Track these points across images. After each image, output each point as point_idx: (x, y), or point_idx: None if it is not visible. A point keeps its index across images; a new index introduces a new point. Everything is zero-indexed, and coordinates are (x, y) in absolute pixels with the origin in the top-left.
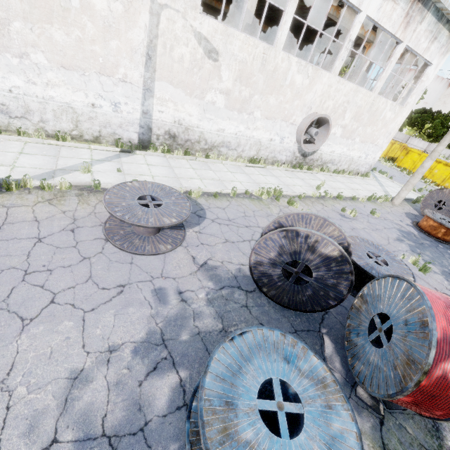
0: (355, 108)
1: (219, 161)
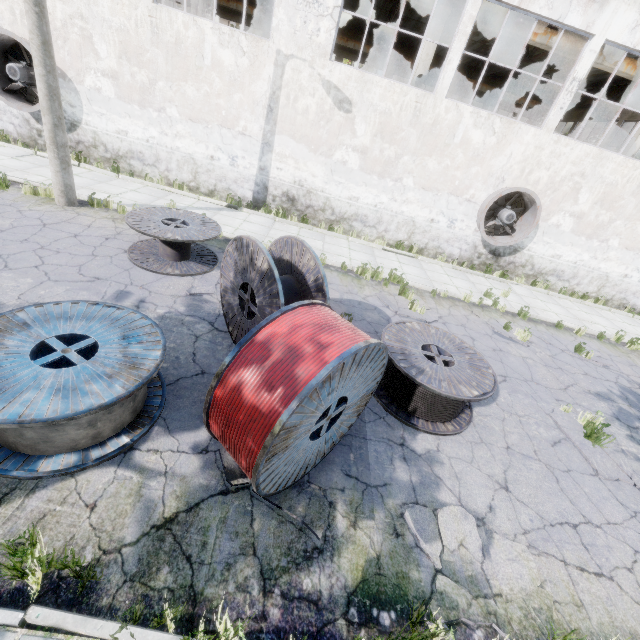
0: (601, 186)
1: (344, 236)
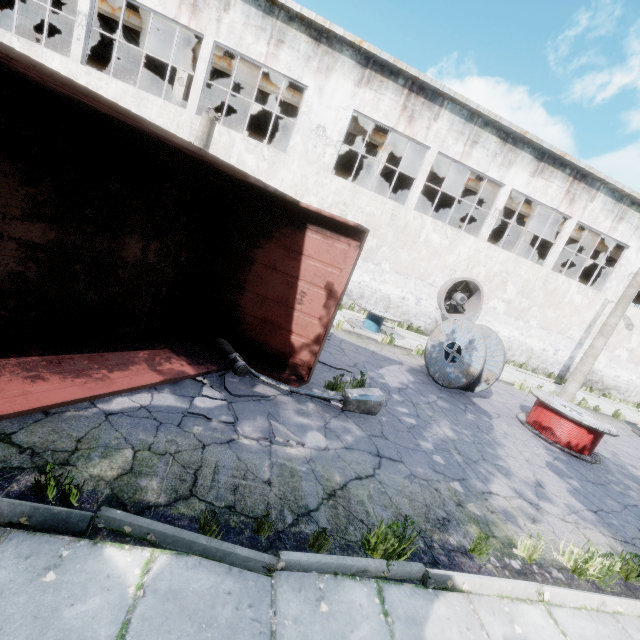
0: None
1: (616, 402)
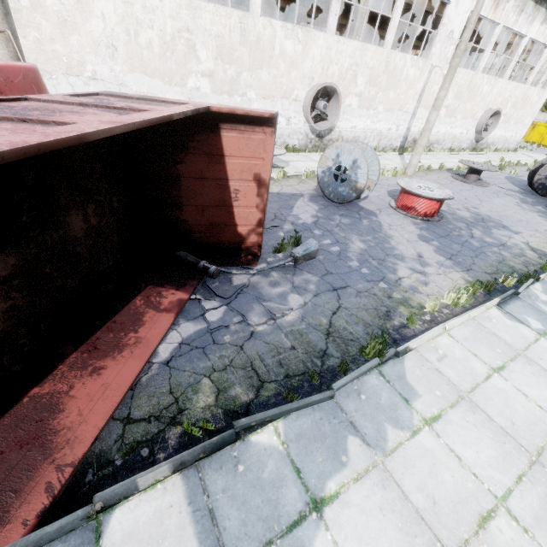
0: (514, 99)
1: (437, 153)
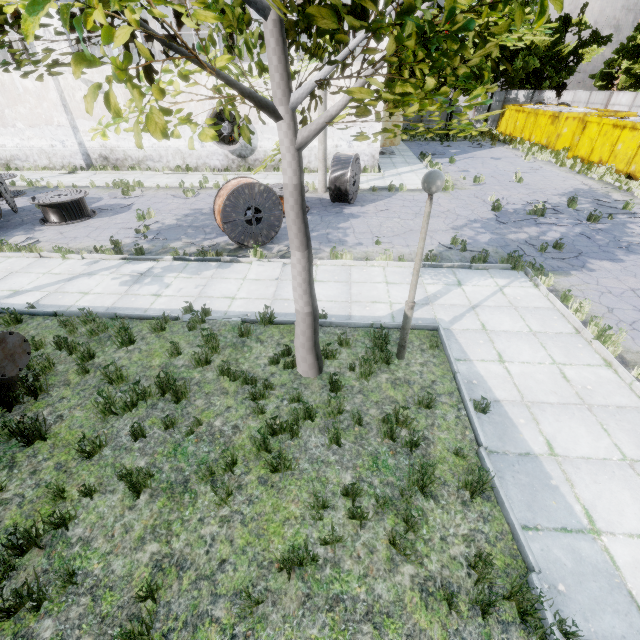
0: None
1: (140, 172)
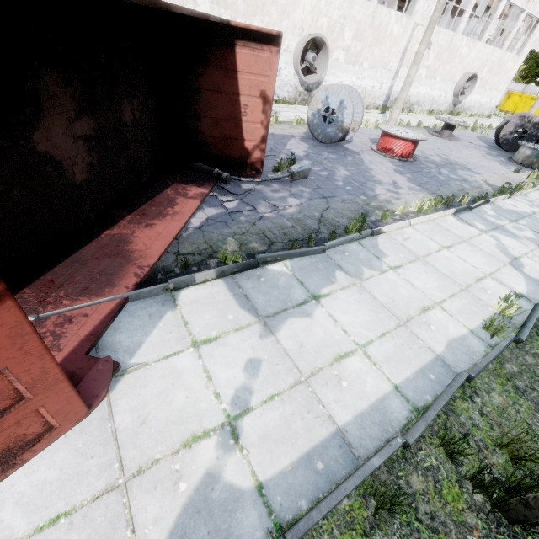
0: (490, 64)
1: (417, 114)
